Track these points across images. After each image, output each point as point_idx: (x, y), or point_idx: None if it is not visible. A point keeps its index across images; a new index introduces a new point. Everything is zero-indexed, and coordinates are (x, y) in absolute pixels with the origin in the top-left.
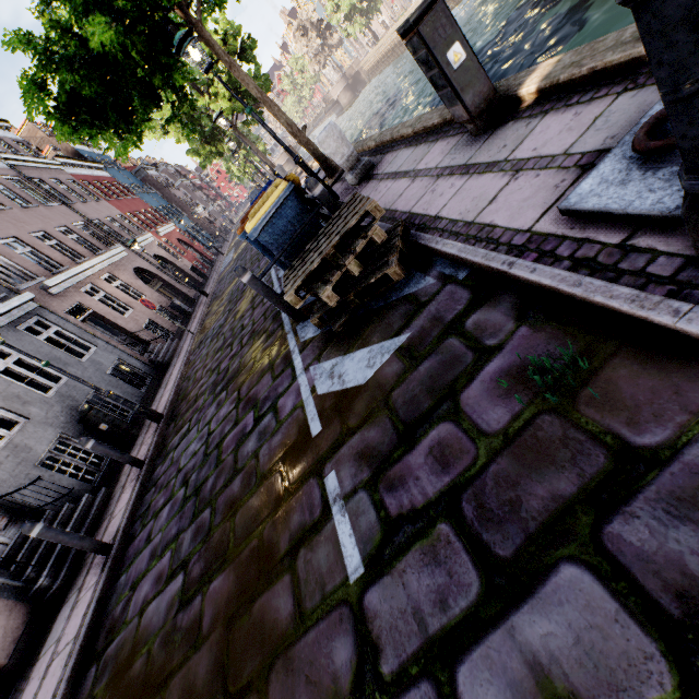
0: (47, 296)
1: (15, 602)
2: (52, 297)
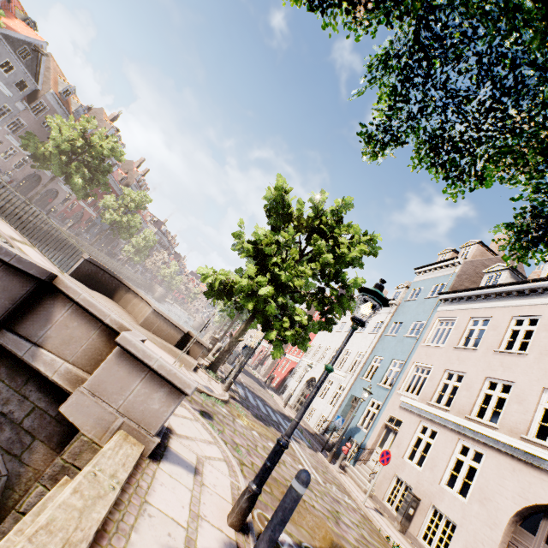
0: (4, 134)
1: None
2: (4, 135)
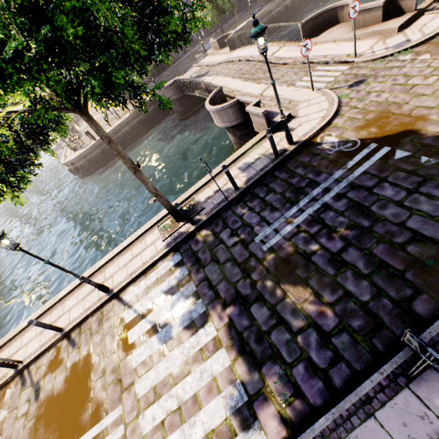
0: None
1: (240, 7)
2: None
